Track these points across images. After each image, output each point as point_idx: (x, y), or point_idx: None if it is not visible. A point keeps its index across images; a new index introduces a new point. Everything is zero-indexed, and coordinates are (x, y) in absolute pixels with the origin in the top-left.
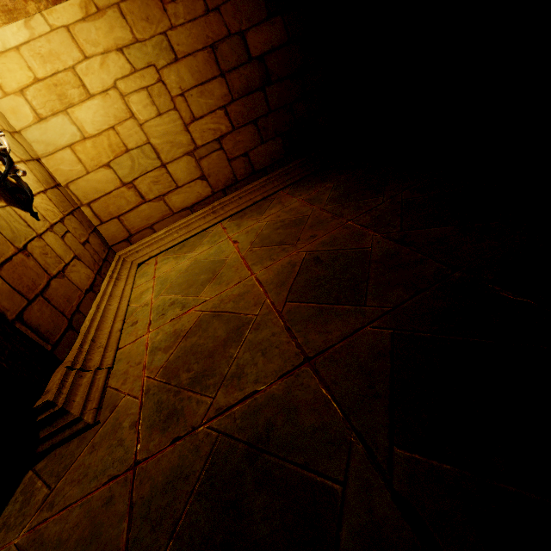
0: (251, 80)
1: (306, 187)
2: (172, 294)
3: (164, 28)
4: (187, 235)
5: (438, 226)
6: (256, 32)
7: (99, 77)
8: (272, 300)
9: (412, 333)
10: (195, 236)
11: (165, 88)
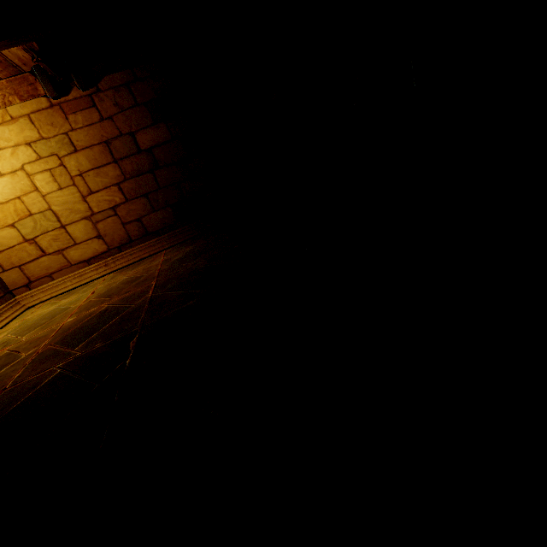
0: (142, 165)
1: (179, 248)
2: (13, 335)
3: (65, 130)
4: (77, 284)
5: (178, 291)
6: (144, 133)
7: (10, 162)
8: (46, 343)
9: (65, 372)
10: (84, 285)
11: (66, 170)
